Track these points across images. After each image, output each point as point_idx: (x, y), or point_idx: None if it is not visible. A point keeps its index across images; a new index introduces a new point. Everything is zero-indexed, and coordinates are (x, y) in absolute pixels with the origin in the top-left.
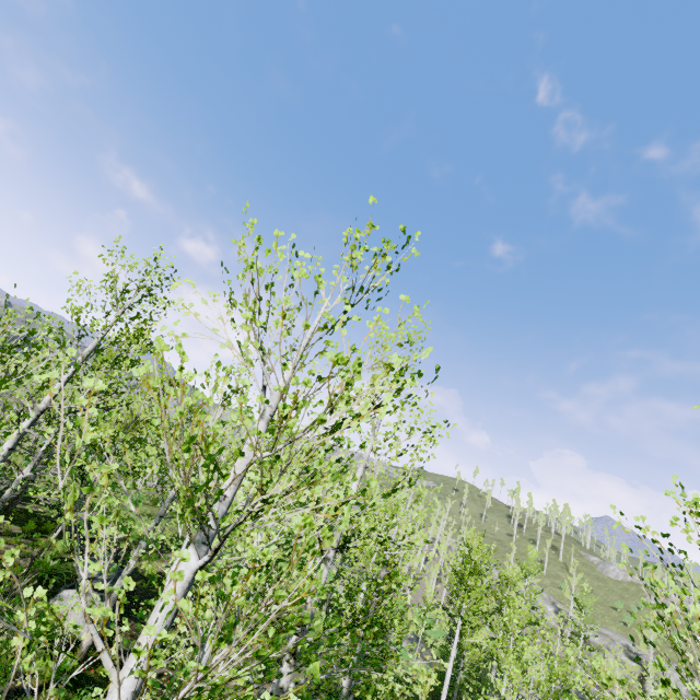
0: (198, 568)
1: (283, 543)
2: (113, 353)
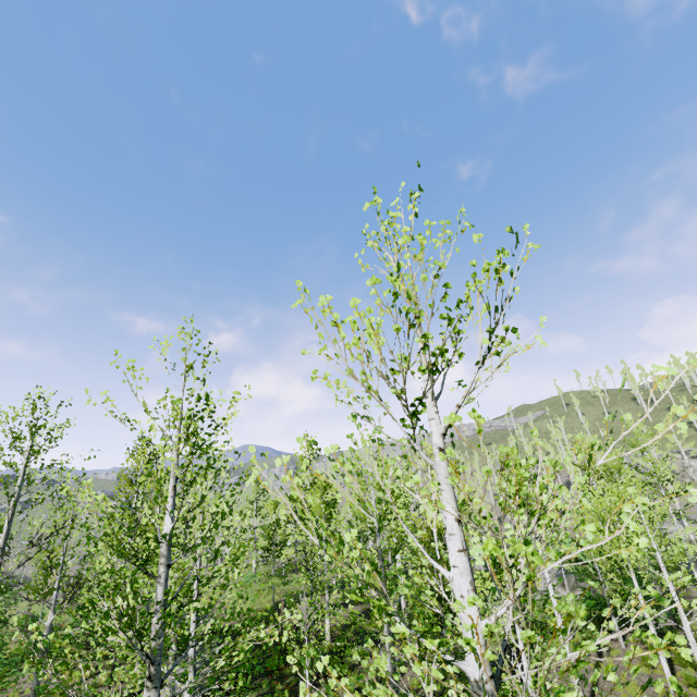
0: None
1: None
2: (122, 479)
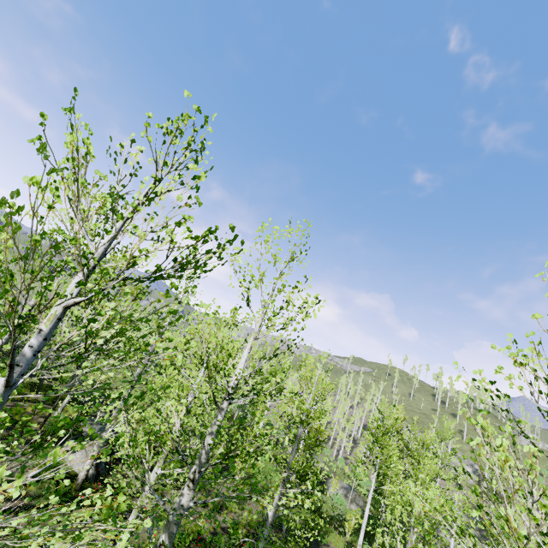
0: (5, 382)
1: (72, 362)
2: None
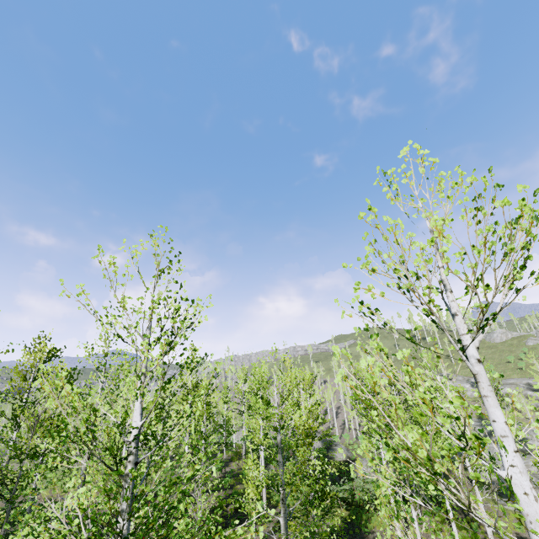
0: None
1: None
2: (17, 374)
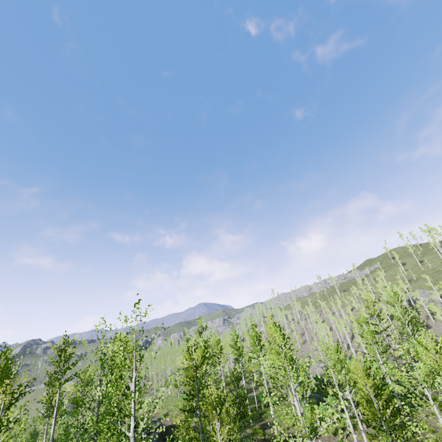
0: None
1: None
2: (109, 355)
